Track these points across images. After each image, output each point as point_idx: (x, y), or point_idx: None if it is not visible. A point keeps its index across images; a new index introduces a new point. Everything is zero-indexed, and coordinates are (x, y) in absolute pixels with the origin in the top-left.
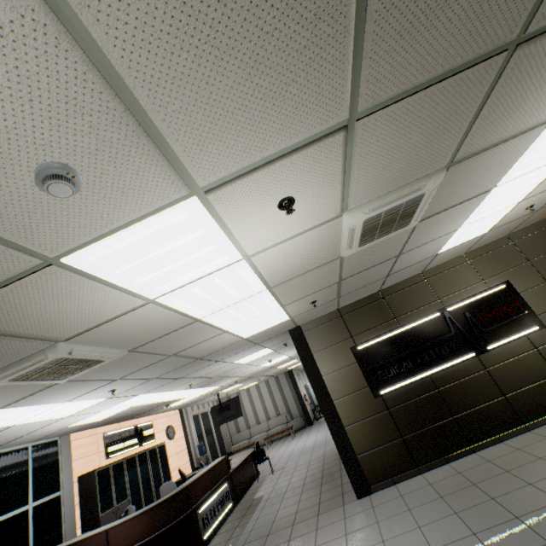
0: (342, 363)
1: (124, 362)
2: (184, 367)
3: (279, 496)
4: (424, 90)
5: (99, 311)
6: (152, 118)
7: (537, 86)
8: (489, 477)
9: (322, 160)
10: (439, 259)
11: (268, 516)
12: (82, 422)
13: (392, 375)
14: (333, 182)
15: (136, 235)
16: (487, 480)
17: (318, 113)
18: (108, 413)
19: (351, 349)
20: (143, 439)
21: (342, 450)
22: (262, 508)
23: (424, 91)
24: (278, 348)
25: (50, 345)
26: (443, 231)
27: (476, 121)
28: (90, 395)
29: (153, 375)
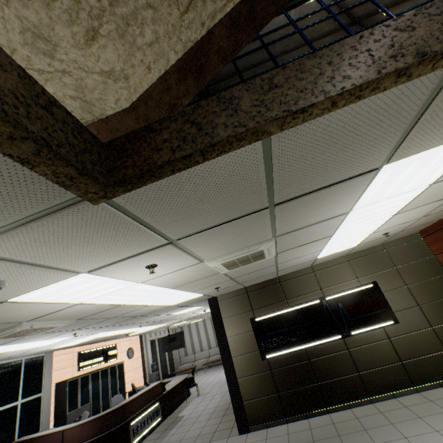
0: (242, 330)
1: (76, 323)
2: (128, 320)
3: (194, 418)
4: (217, 226)
5: (44, 310)
6: (38, 262)
7: (313, 209)
8: (325, 437)
9: (165, 252)
10: (323, 259)
11: (180, 434)
12: (60, 346)
13: (277, 344)
14: (181, 256)
15: (52, 288)
16: (323, 440)
17: (145, 244)
18: (79, 341)
19: (250, 320)
20: (108, 357)
21: (233, 396)
22: (179, 426)
23: (218, 226)
24: (207, 305)
25: (17, 323)
26: (308, 252)
27: (276, 224)
28: (58, 336)
29: (104, 325)
